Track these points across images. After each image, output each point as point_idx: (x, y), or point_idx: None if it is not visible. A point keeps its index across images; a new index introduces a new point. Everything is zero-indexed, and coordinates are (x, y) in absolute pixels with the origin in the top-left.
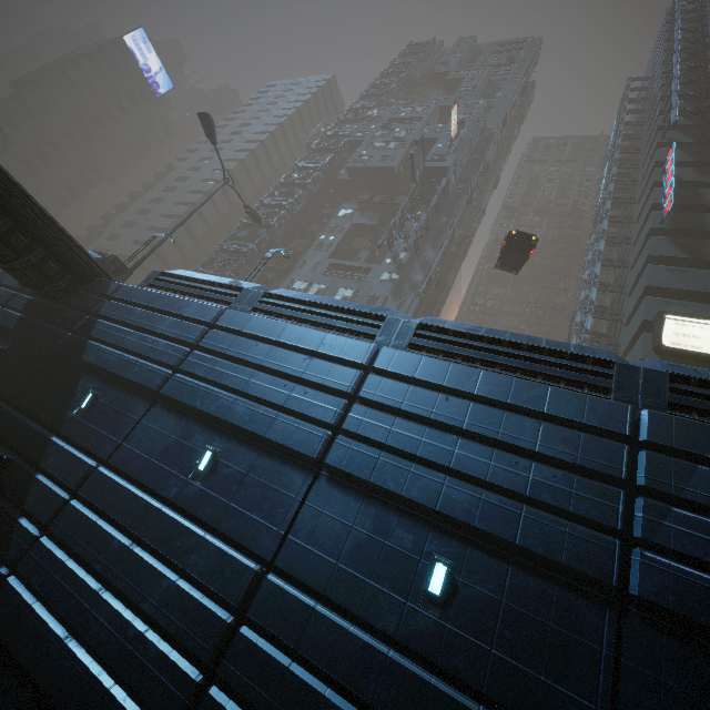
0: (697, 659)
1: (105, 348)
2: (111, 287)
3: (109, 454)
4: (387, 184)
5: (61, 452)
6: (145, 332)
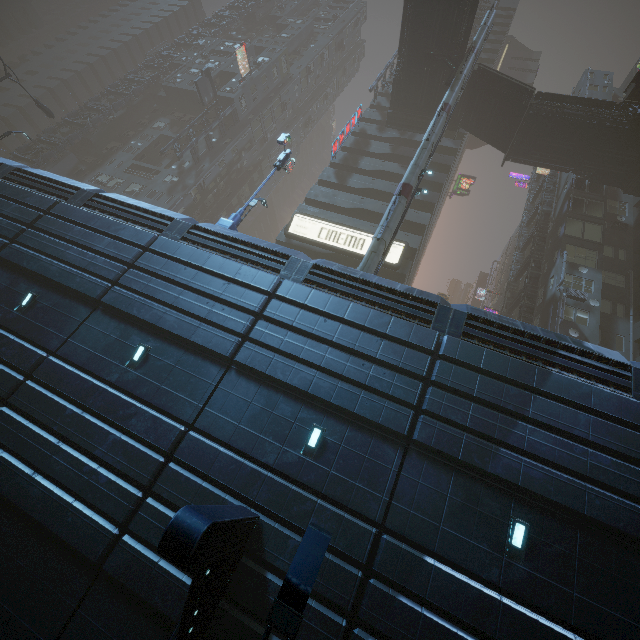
0: (5, 272)
1: None
2: None
3: None
4: (195, 106)
5: None
6: None
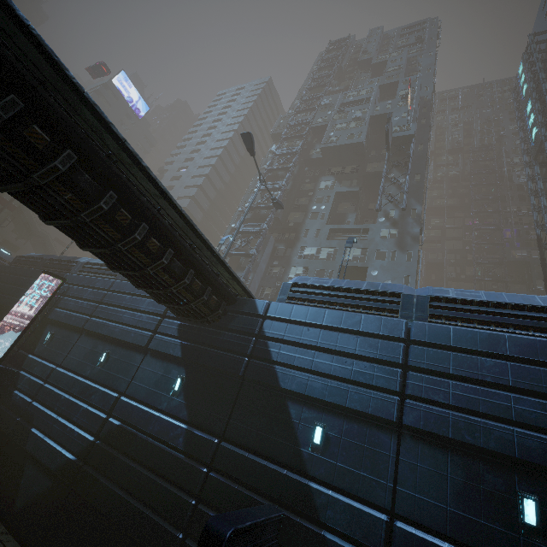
0: None
1: (301, 374)
2: (259, 306)
3: (389, 501)
4: (356, 156)
5: (335, 503)
6: (330, 351)
